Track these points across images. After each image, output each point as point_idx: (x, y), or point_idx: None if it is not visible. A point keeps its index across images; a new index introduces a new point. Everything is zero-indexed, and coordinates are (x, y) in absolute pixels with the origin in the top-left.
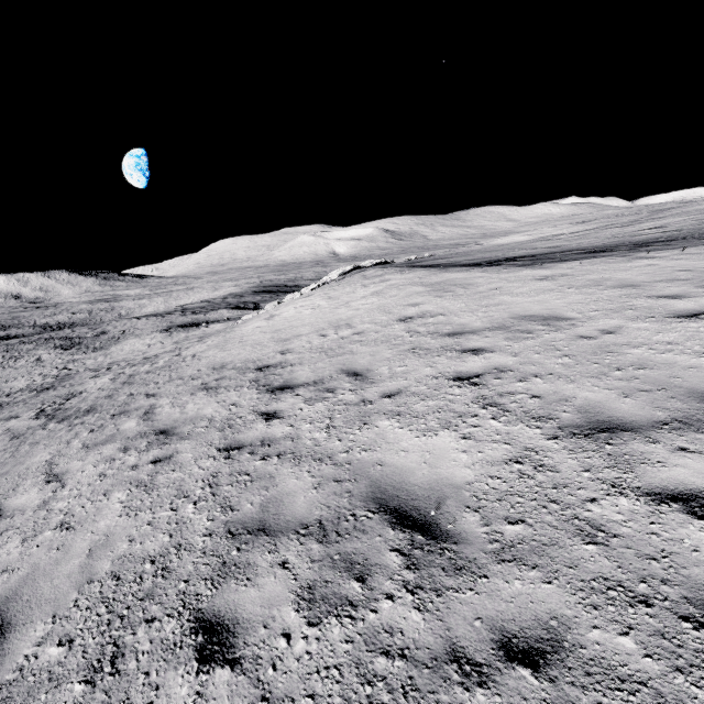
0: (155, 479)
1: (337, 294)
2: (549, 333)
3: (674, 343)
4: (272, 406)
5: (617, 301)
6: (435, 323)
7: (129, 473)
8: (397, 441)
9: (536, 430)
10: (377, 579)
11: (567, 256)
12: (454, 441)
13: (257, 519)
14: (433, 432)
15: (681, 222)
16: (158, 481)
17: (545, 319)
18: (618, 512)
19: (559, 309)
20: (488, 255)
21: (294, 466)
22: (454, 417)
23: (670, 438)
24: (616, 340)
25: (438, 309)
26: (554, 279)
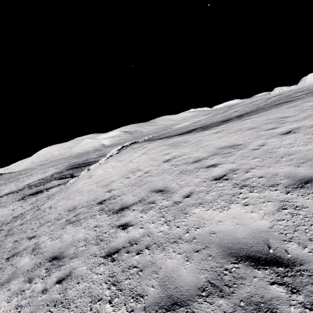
0: (67, 294)
1: (122, 158)
2: (238, 151)
3: (292, 143)
4: (122, 220)
5: (254, 134)
6: (183, 159)
7: (42, 297)
8: (212, 217)
9: (276, 191)
10: (283, 309)
11: (216, 124)
12: (242, 208)
13: (165, 297)
14: (227, 207)
15: (242, 108)
16: (70, 295)
17: (231, 146)
18: None
19: (233, 142)
20: (180, 131)
21: (162, 251)
22: (231, 197)
23: None
24: (268, 147)
25: (180, 153)
26: (221, 132)
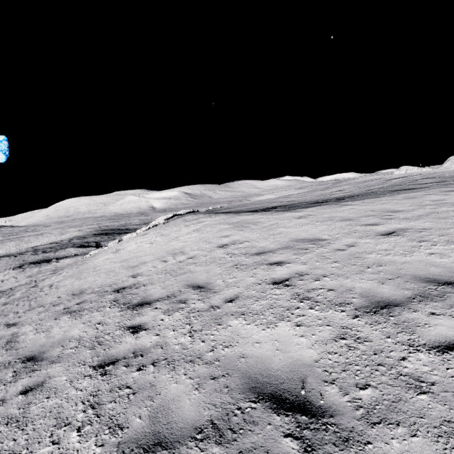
0: (28, 410)
1: (167, 232)
2: (318, 249)
3: (388, 250)
4: (136, 320)
5: (346, 228)
6: (244, 247)
7: None
8: (250, 335)
9: (342, 313)
10: None
11: (305, 205)
12: (292, 329)
13: (150, 433)
14: (274, 324)
15: (350, 188)
16: (32, 412)
17: (311, 240)
18: (423, 364)
19: (317, 234)
20: (258, 206)
21: (170, 371)
22: (284, 311)
23: (422, 307)
24: (357, 250)
25: (243, 238)
26: (306, 218)
